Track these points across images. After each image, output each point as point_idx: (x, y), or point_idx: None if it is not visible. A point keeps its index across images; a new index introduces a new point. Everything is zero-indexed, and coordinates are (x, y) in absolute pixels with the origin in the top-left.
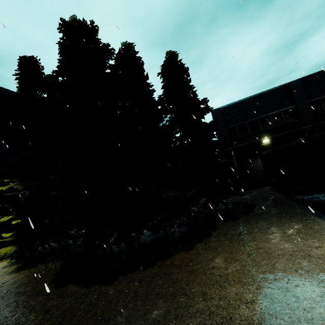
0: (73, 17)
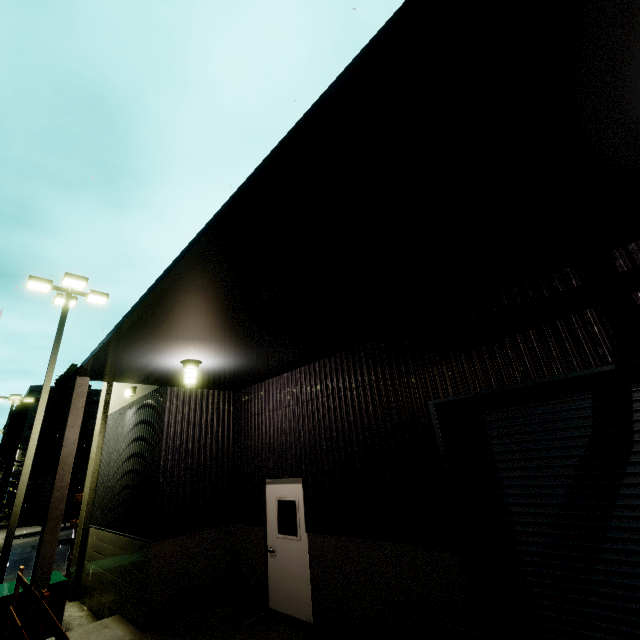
0: (73, 364)
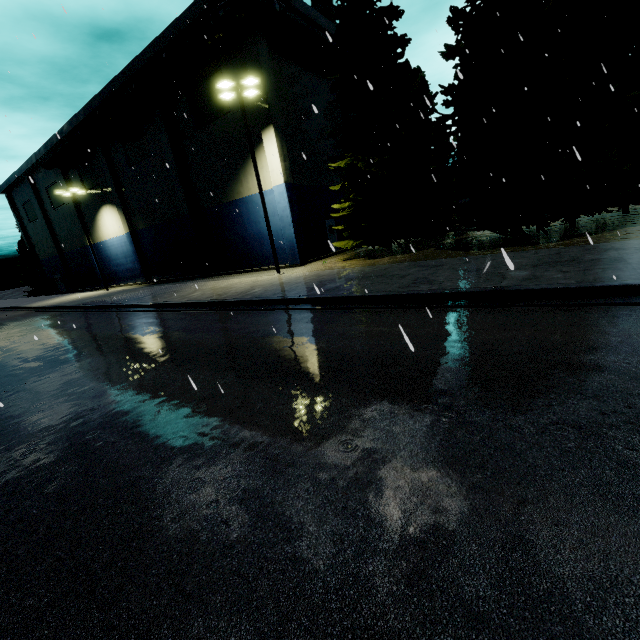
0: None
